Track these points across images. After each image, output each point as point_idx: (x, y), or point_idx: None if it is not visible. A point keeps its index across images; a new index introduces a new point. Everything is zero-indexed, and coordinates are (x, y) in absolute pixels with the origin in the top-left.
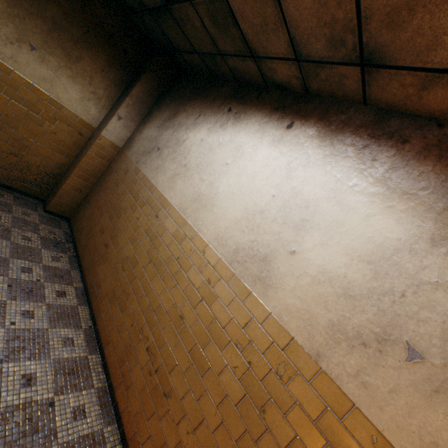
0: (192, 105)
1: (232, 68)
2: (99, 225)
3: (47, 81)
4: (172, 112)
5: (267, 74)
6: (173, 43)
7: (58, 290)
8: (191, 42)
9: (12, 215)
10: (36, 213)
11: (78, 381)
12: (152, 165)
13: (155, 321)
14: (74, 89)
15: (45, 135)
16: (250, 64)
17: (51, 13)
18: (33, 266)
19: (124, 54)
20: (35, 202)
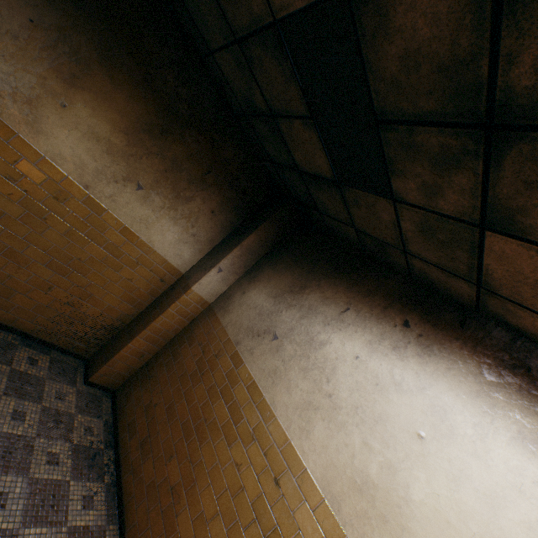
0: (332, 284)
1: (414, 266)
2: (163, 434)
3: (143, 222)
4: (297, 281)
5: (493, 307)
6: (317, 204)
7: None
8: (353, 218)
9: (41, 404)
10: (73, 389)
11: None
12: (265, 363)
13: None
14: (172, 230)
15: (118, 281)
16: (462, 285)
17: (174, 153)
18: (52, 537)
19: (241, 196)
20: (75, 364)
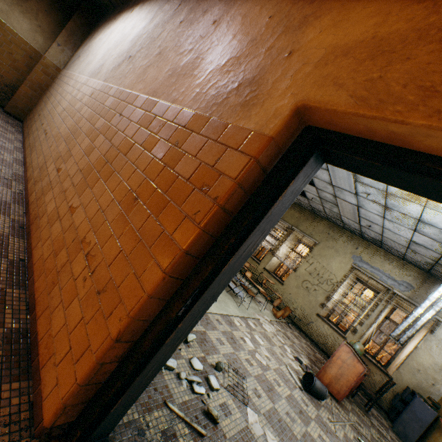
0: (102, 27)
1: None
2: (39, 110)
3: (4, 13)
4: (92, 36)
5: None
6: None
7: (2, 130)
8: None
9: None
10: None
11: (3, 149)
12: (74, 65)
13: (53, 121)
14: (25, 22)
15: (4, 54)
16: None
17: None
18: None
19: (61, 1)
20: None
